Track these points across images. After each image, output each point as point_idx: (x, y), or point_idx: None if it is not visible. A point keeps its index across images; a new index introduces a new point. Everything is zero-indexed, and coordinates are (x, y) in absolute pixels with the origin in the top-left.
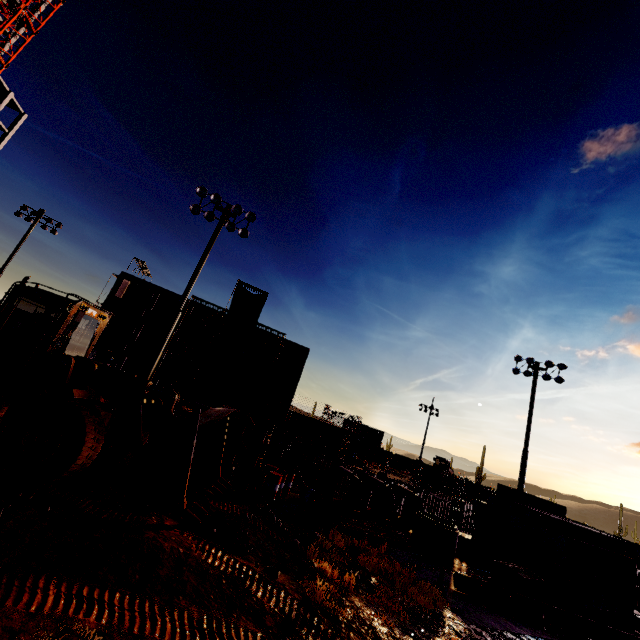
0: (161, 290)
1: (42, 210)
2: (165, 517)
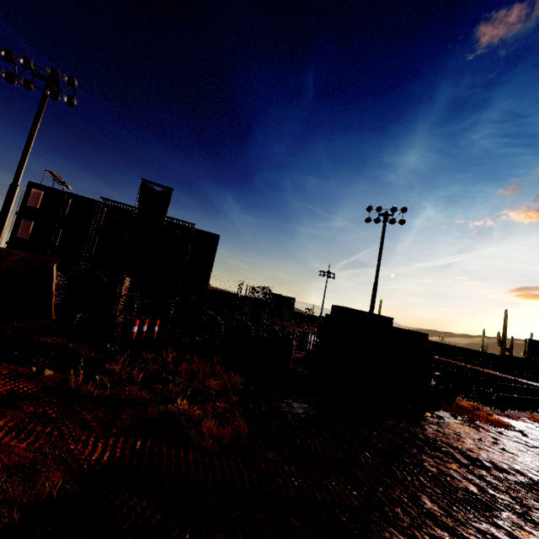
0: (71, 196)
1: None
2: None
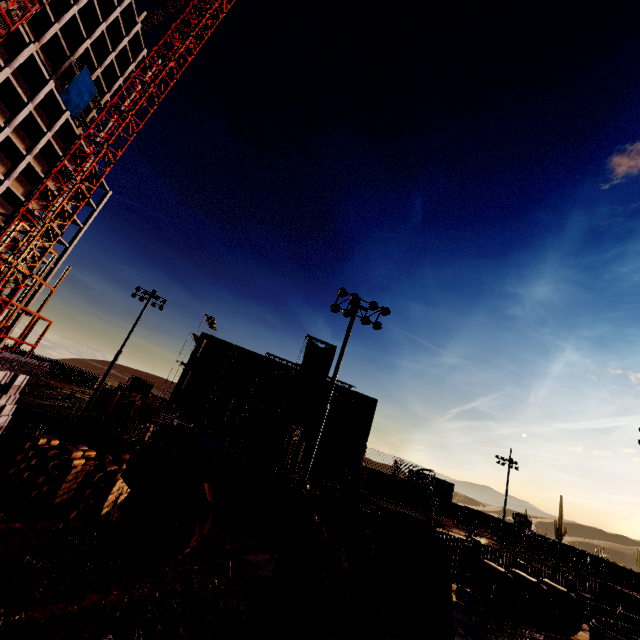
0: (237, 348)
1: (154, 291)
2: None
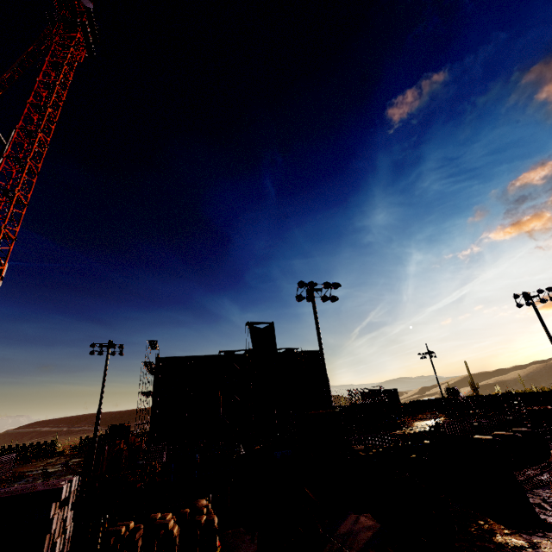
0: (192, 358)
1: (110, 341)
2: (507, 537)
